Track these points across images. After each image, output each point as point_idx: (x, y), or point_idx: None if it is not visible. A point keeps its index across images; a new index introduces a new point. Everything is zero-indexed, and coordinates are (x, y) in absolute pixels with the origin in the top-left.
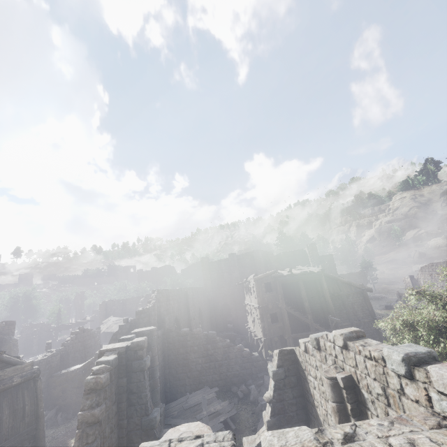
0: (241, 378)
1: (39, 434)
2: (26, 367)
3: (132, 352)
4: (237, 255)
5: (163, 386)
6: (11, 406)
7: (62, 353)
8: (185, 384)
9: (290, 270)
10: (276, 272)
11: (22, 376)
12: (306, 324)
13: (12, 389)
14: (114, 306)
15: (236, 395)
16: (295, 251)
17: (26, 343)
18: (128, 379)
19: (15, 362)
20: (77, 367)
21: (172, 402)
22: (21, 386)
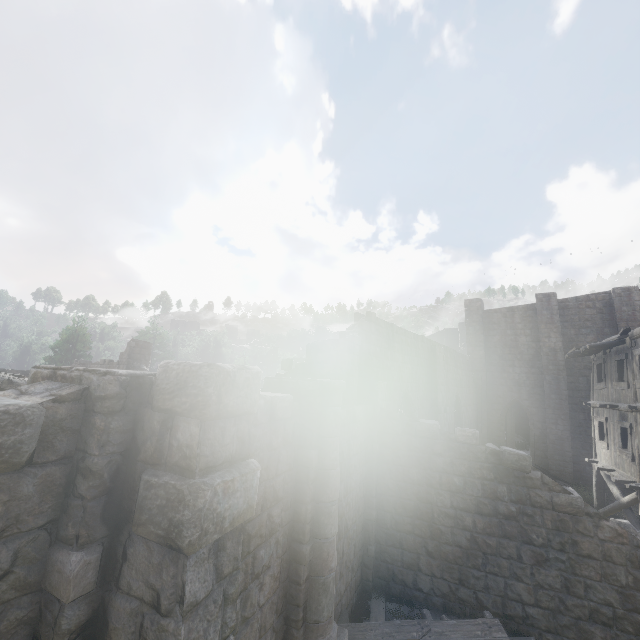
0: (623, 638)
1: None
2: None
3: (154, 415)
4: (561, 300)
5: (355, 550)
6: None
7: None
8: (417, 567)
9: None
10: None
11: None
12: None
13: None
14: None
15: None
16: None
17: None
18: (110, 557)
19: None
20: None
21: (373, 622)
22: None
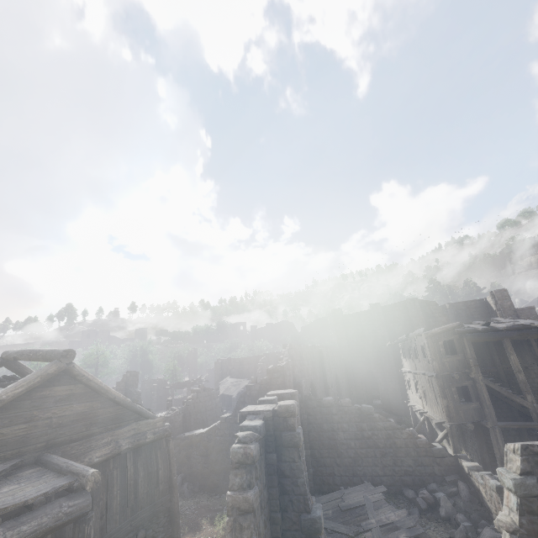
0: (417, 479)
1: (173, 507)
2: (158, 423)
3: (280, 419)
4: (383, 307)
5: None
6: (145, 467)
7: (184, 413)
8: (333, 473)
9: (488, 322)
10: (461, 325)
11: (154, 433)
12: (520, 409)
13: (145, 447)
14: (230, 365)
15: (413, 503)
16: (468, 301)
17: (146, 399)
18: (277, 456)
19: (147, 415)
20: (202, 431)
21: (321, 496)
22: (154, 445)
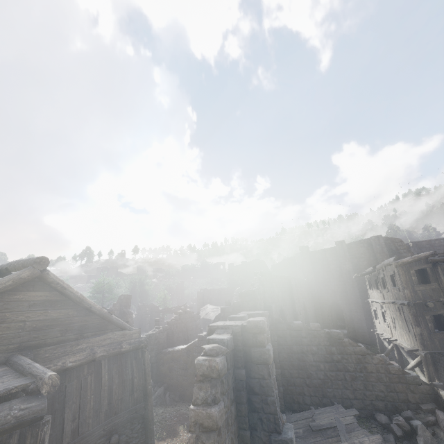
0: (389, 404)
1: (147, 414)
2: (134, 334)
3: (249, 334)
4: (347, 244)
5: None
6: (120, 375)
7: (168, 331)
8: (303, 393)
9: None
10: (434, 254)
11: (130, 343)
12: None
13: (121, 356)
14: (210, 294)
15: (386, 428)
16: (432, 240)
17: (141, 321)
18: (246, 371)
19: (123, 326)
20: (182, 347)
21: (292, 414)
22: (129, 354)
